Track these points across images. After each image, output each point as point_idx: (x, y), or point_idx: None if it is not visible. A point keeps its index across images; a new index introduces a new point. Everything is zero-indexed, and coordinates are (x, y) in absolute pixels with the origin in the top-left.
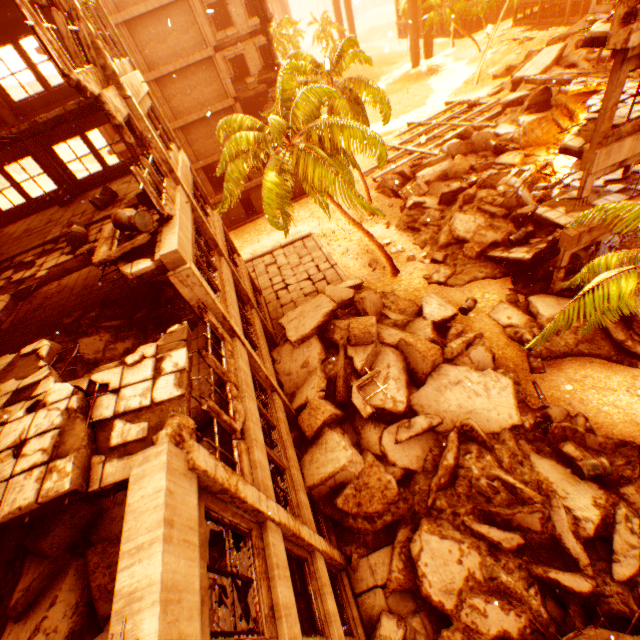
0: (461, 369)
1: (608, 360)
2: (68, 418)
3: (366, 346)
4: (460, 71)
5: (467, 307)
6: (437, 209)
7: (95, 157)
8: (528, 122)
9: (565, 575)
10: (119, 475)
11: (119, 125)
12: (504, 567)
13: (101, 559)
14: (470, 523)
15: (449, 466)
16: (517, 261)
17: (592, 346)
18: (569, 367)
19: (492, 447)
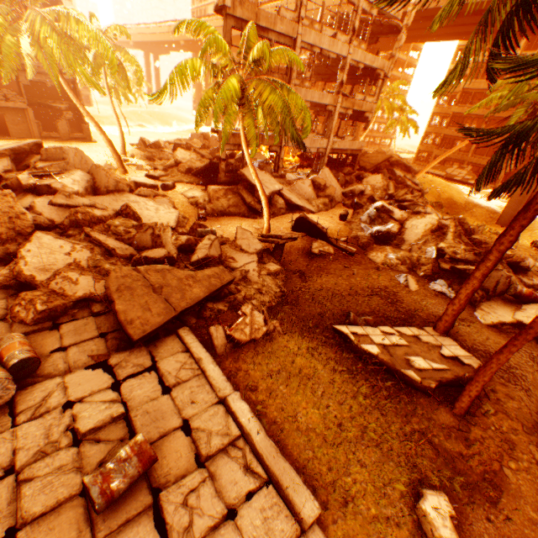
0: (143, 198)
1: (245, 217)
2: None
3: (57, 161)
4: None
5: (167, 184)
6: (172, 154)
7: None
8: None
9: (153, 251)
10: None
11: None
12: (113, 263)
13: None
14: (91, 231)
15: (93, 214)
16: (206, 167)
17: (237, 209)
18: (223, 220)
19: (140, 219)
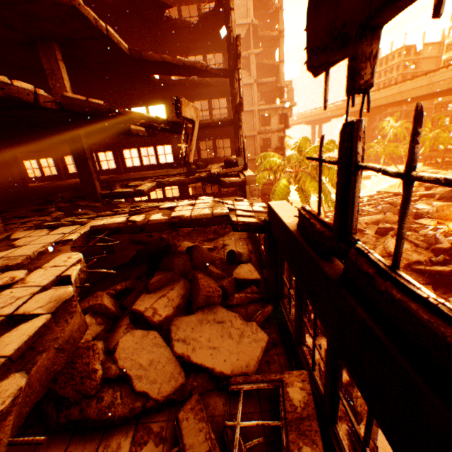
0: None
1: None
2: (213, 203)
3: None
4: (386, 180)
5: None
6: (373, 236)
7: (197, 153)
8: (439, 205)
9: None
10: (246, 220)
11: (242, 126)
12: None
13: (202, 277)
14: None
15: None
16: (438, 272)
17: None
18: None
19: None
